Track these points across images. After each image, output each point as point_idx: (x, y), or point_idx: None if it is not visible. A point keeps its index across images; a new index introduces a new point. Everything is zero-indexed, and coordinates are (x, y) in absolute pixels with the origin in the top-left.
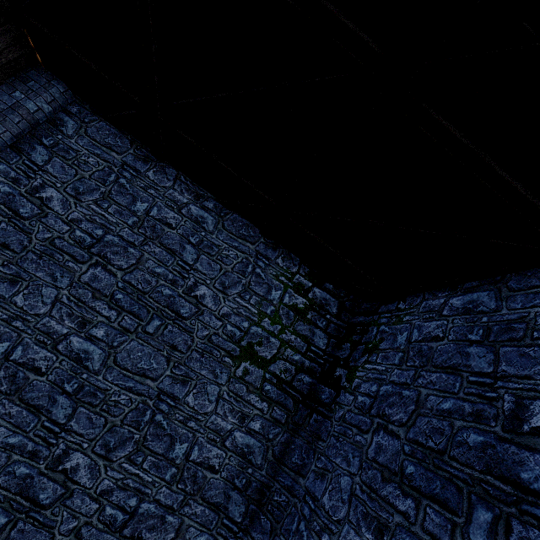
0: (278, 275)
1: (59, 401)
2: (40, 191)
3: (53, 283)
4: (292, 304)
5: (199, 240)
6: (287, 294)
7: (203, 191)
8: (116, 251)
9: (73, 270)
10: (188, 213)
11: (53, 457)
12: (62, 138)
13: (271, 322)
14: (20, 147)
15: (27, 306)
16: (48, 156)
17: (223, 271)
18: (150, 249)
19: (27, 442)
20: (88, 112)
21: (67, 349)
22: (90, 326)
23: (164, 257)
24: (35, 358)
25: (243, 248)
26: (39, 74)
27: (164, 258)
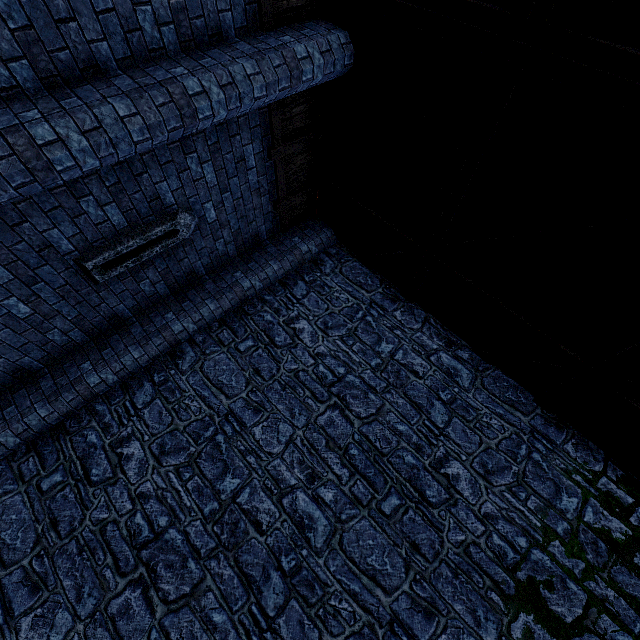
0: (568, 470)
1: (272, 579)
2: (295, 322)
3: (290, 420)
4: (600, 527)
5: (451, 396)
6: (589, 507)
7: (456, 338)
8: (356, 395)
9: (311, 408)
10: (438, 362)
11: None
12: (320, 276)
13: (565, 551)
14: (286, 282)
15: (263, 441)
16: (306, 291)
17: (483, 445)
18: (392, 398)
19: (230, 628)
20: (344, 254)
21: (292, 507)
22: (319, 483)
23: (408, 412)
24: (259, 507)
25: (511, 418)
26: (314, 223)
27: (407, 413)
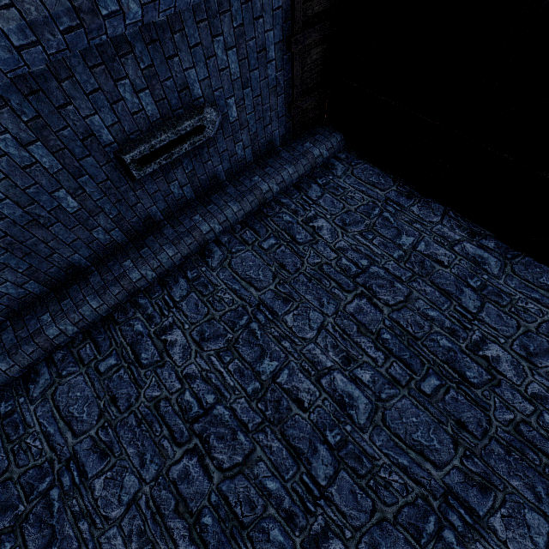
0: None
1: (319, 451)
2: (313, 221)
3: (319, 308)
4: None
5: (480, 283)
6: None
7: (479, 228)
8: (382, 284)
9: (339, 298)
10: (462, 251)
11: (310, 532)
12: (332, 178)
13: None
14: (300, 185)
15: (295, 327)
16: (321, 192)
17: (521, 329)
18: (419, 286)
19: (284, 494)
20: (354, 157)
21: (330, 387)
22: (355, 365)
23: (437, 299)
24: (299, 387)
25: (548, 302)
26: (323, 129)
27: (436, 300)
